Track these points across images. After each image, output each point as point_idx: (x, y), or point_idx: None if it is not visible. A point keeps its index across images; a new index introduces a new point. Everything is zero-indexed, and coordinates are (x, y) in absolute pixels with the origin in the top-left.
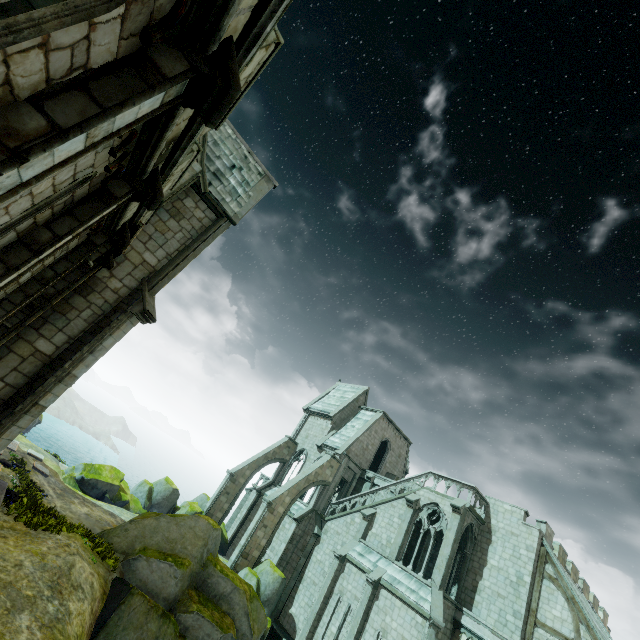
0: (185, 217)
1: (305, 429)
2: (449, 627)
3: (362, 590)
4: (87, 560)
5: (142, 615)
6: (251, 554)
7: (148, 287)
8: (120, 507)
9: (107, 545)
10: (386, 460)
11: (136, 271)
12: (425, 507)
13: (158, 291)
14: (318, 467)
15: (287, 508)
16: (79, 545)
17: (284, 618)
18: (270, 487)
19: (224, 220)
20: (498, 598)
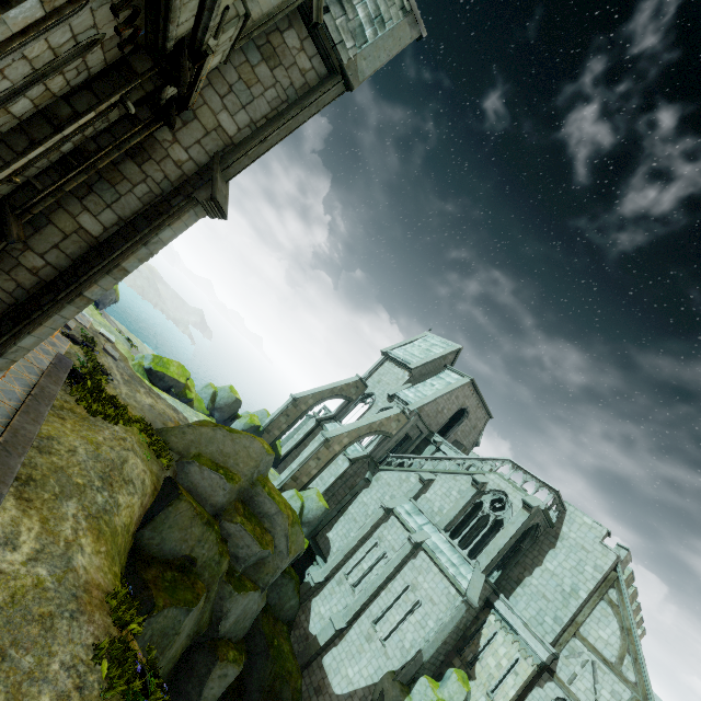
0: (282, 63)
1: (379, 373)
2: (480, 604)
3: (401, 545)
4: (141, 457)
5: (188, 519)
6: (300, 479)
7: (221, 167)
8: (185, 403)
9: (163, 445)
10: (459, 428)
11: (207, 139)
12: (491, 492)
13: (234, 175)
14: (384, 418)
15: (343, 448)
16: (135, 440)
17: (321, 538)
18: (330, 420)
19: (337, 79)
20: (542, 599)
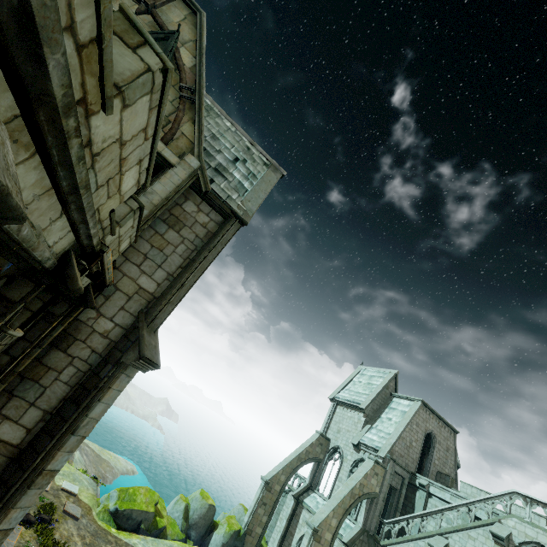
0: (186, 225)
1: (335, 422)
2: None
3: None
4: None
5: None
6: None
7: (146, 322)
8: (157, 535)
9: None
10: (434, 456)
11: (130, 303)
12: (522, 546)
13: (160, 323)
14: (362, 477)
15: (335, 533)
16: None
17: None
18: (307, 492)
19: (232, 221)
20: None
